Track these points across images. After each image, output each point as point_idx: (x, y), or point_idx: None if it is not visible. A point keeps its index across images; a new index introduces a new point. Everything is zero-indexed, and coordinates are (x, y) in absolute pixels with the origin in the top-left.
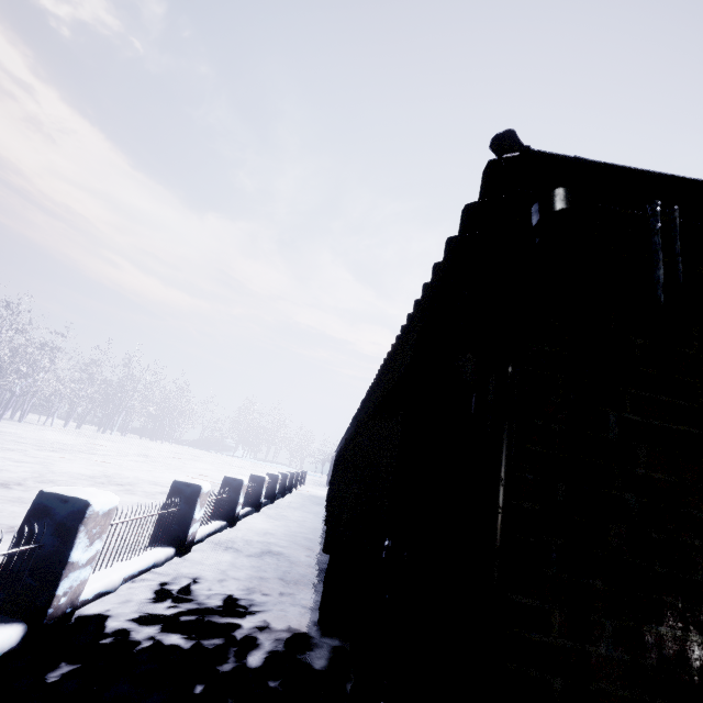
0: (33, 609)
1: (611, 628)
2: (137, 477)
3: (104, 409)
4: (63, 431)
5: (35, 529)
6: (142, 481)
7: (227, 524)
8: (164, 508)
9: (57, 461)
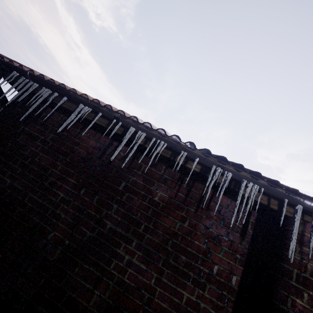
0: None
1: None
2: None
3: None
4: None
5: None
6: None
7: None
8: None
9: None
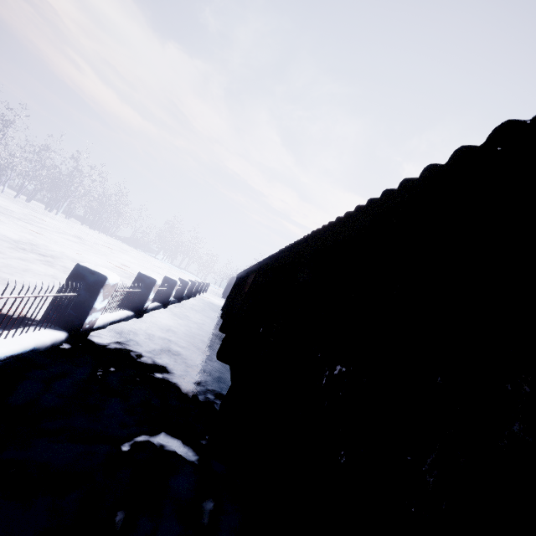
0: None
1: None
2: (64, 253)
3: (52, 192)
4: (12, 199)
5: None
6: (66, 257)
7: (134, 315)
8: (61, 289)
9: None
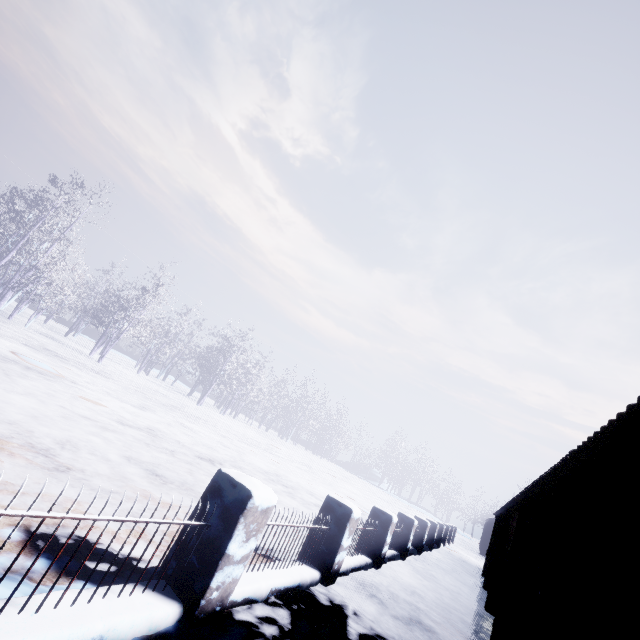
0: (191, 592)
1: None
2: (299, 483)
3: (285, 419)
4: (256, 430)
5: (207, 507)
6: (301, 488)
7: (372, 563)
8: (315, 521)
9: (248, 453)
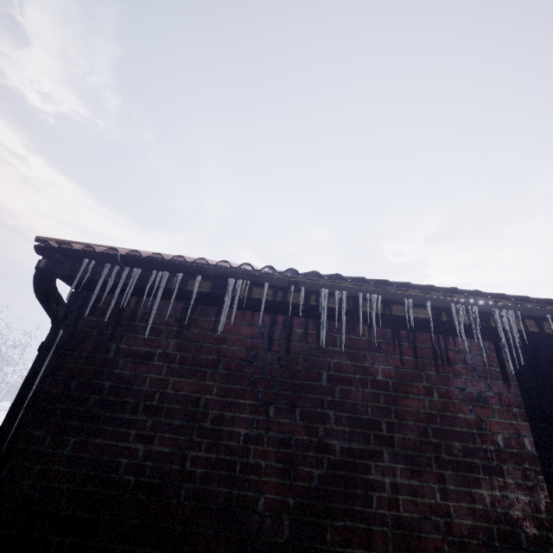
0: None
1: (73, 442)
2: None
3: None
4: None
5: None
6: None
7: None
8: None
9: None
